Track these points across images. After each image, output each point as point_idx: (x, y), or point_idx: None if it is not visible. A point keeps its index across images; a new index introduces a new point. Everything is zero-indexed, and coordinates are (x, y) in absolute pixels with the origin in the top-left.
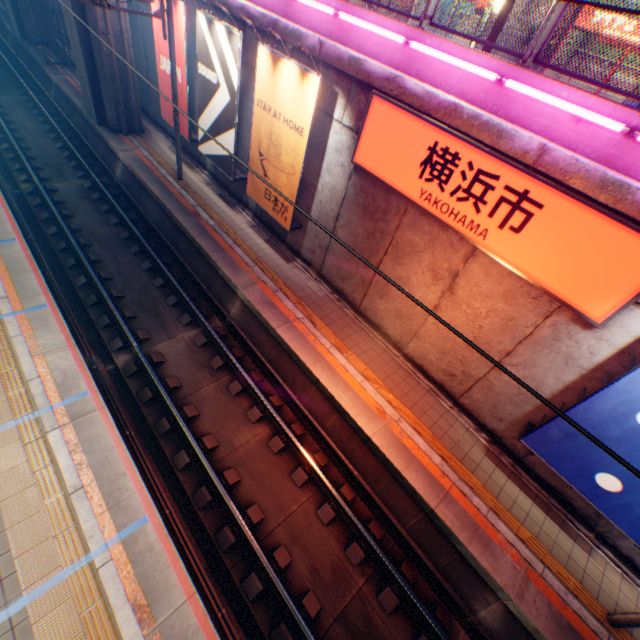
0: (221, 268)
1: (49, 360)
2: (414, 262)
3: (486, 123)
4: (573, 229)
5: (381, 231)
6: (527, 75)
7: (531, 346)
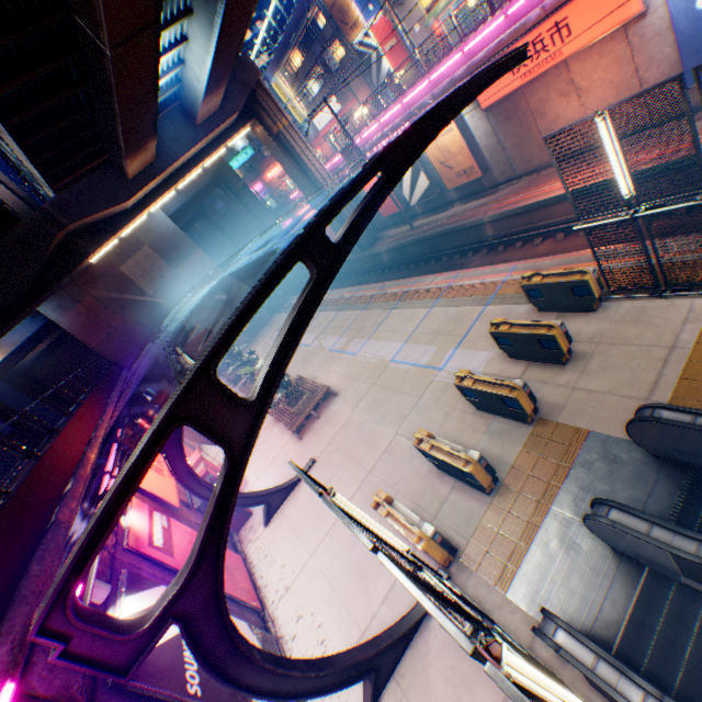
0: (465, 224)
1: (435, 282)
2: (549, 105)
3: (514, 31)
4: (585, 7)
5: (521, 117)
6: (513, 3)
7: (638, 55)
